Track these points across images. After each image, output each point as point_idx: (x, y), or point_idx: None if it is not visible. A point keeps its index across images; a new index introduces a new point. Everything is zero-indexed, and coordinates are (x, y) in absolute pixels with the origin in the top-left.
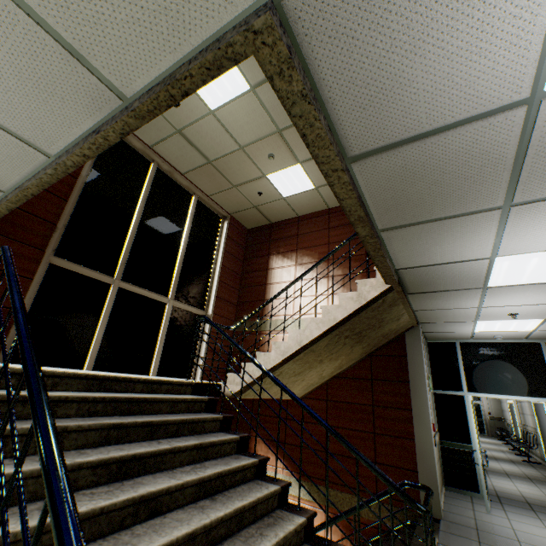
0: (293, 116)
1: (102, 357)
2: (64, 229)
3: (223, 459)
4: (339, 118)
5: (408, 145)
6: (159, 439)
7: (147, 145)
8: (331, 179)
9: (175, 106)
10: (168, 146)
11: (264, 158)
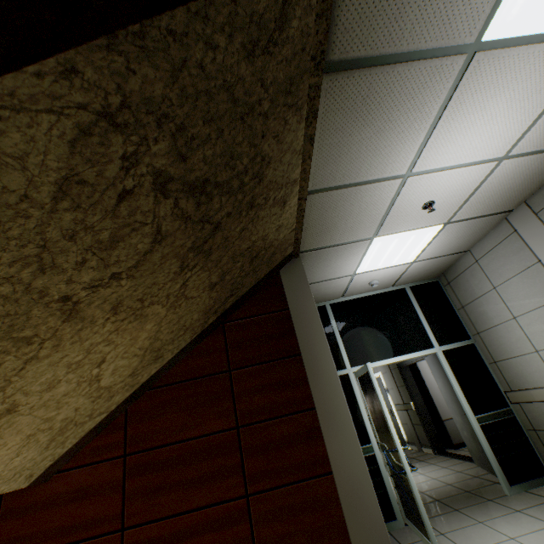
0: None
1: None
2: None
3: None
4: None
5: None
6: None
7: None
8: None
9: None
10: None
11: None
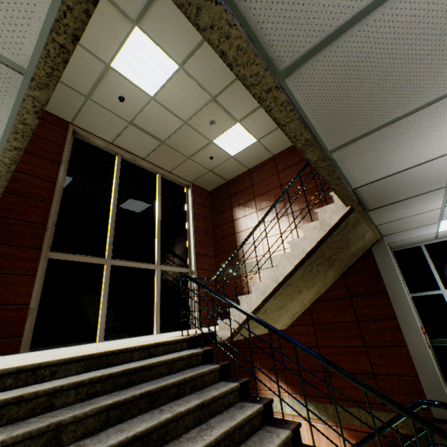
0: (202, 29)
1: (110, 328)
2: (54, 228)
3: (227, 412)
4: (257, 20)
5: (346, 33)
6: (162, 406)
7: (108, 142)
8: (266, 103)
9: (121, 101)
10: (125, 138)
11: (206, 126)
